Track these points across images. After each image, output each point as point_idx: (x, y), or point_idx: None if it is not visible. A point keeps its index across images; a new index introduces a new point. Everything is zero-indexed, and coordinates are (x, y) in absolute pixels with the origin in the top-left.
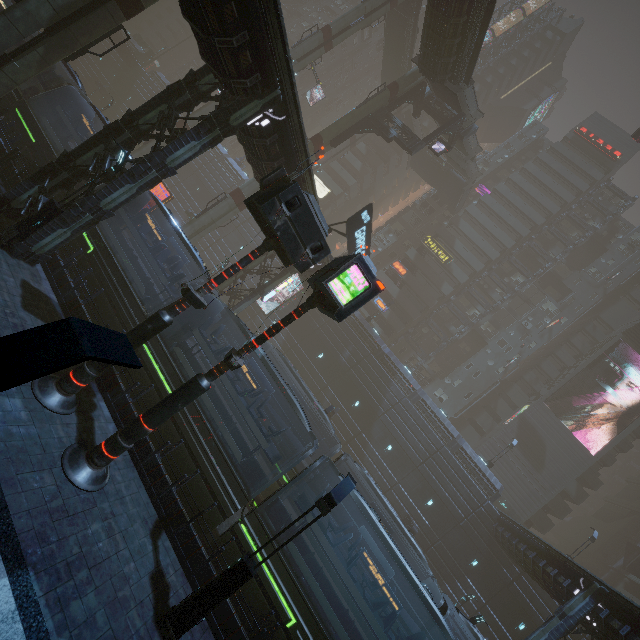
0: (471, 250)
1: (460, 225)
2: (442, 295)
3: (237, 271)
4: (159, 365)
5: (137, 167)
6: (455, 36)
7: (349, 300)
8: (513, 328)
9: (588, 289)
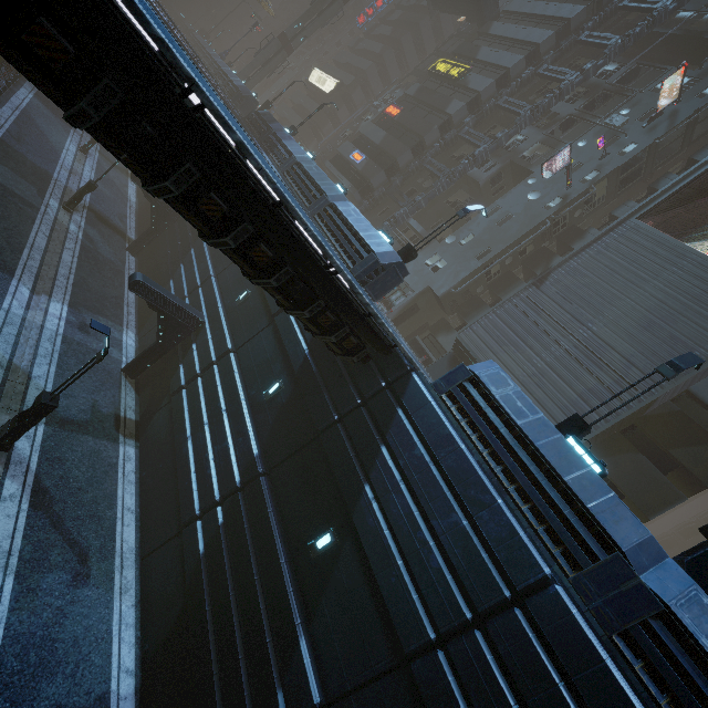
0: (505, 50)
1: (491, 30)
2: (450, 121)
3: None
4: None
5: None
6: None
7: None
8: (587, 136)
9: None
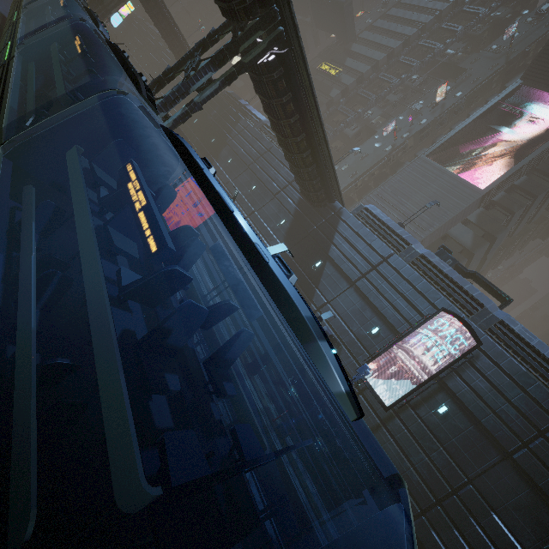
0: (360, 61)
1: (352, 48)
2: (332, 100)
3: None
4: None
5: None
6: None
7: None
8: (403, 114)
9: (487, 63)
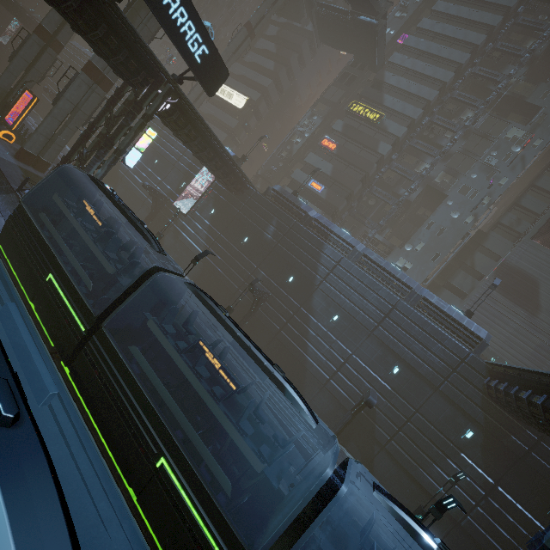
0: (404, 100)
1: (386, 78)
2: (381, 157)
3: None
4: None
5: None
6: None
7: None
8: (474, 170)
9: None
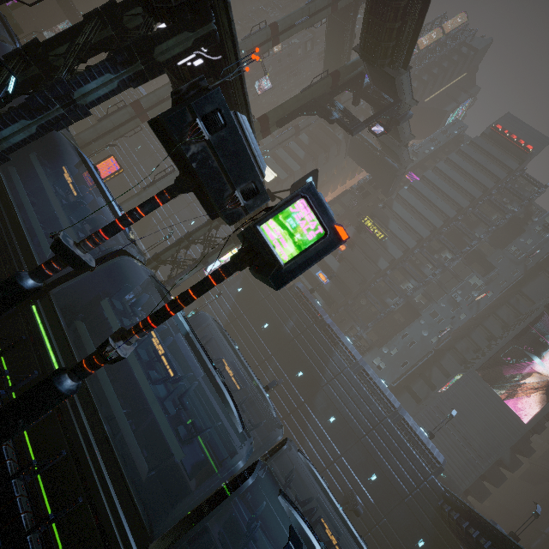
0: (404, 229)
1: (393, 207)
2: (378, 269)
3: (137, 218)
4: (52, 344)
5: (33, 98)
6: (395, 20)
7: (293, 255)
8: (444, 300)
9: (510, 265)
